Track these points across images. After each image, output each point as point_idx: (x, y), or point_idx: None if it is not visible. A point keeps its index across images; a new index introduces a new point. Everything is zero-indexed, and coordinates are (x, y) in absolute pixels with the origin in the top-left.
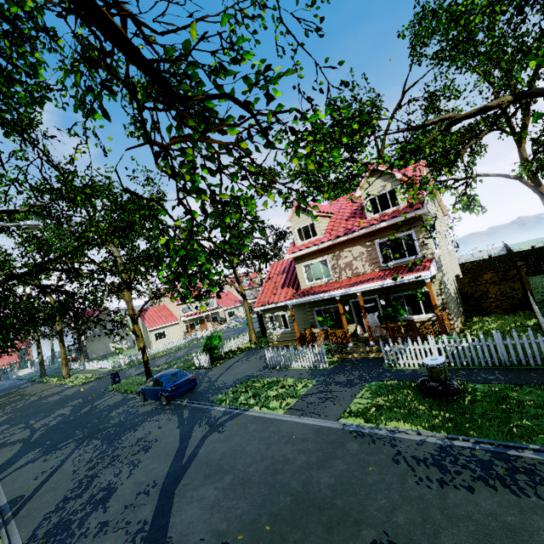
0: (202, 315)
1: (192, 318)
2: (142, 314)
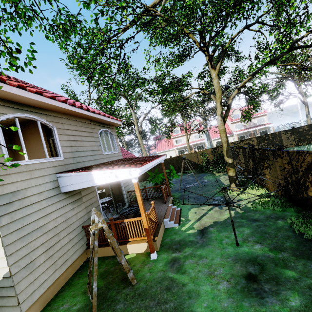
0: (190, 145)
1: (182, 146)
2: (158, 143)
